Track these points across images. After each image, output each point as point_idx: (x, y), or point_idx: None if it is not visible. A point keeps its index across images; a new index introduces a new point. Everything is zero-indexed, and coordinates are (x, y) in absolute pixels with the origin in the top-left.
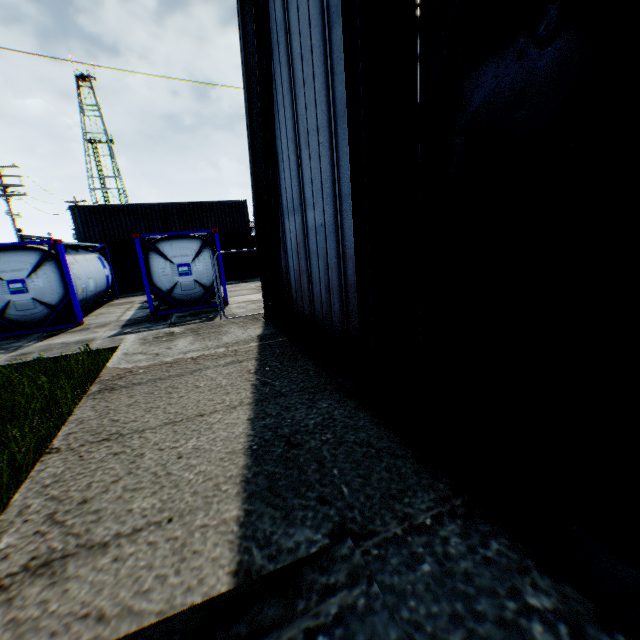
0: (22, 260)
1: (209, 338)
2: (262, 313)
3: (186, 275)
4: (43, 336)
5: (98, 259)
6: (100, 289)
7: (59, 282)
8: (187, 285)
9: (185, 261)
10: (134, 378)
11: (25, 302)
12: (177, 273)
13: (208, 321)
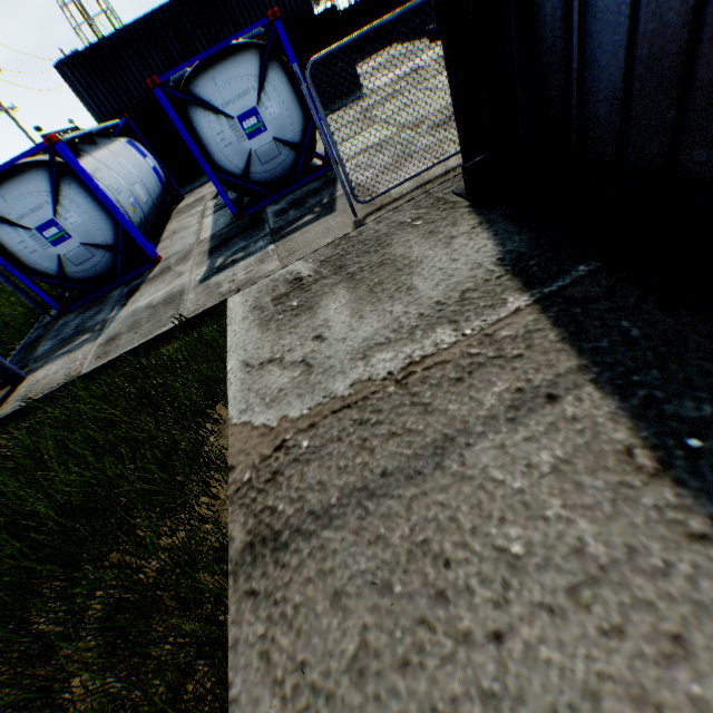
0: (31, 191)
1: (384, 289)
2: (418, 173)
3: (258, 134)
4: (123, 295)
5: (129, 147)
6: (155, 194)
7: (96, 209)
8: (266, 153)
9: (247, 107)
10: (302, 482)
11: (76, 252)
12: (243, 135)
13: (327, 214)
